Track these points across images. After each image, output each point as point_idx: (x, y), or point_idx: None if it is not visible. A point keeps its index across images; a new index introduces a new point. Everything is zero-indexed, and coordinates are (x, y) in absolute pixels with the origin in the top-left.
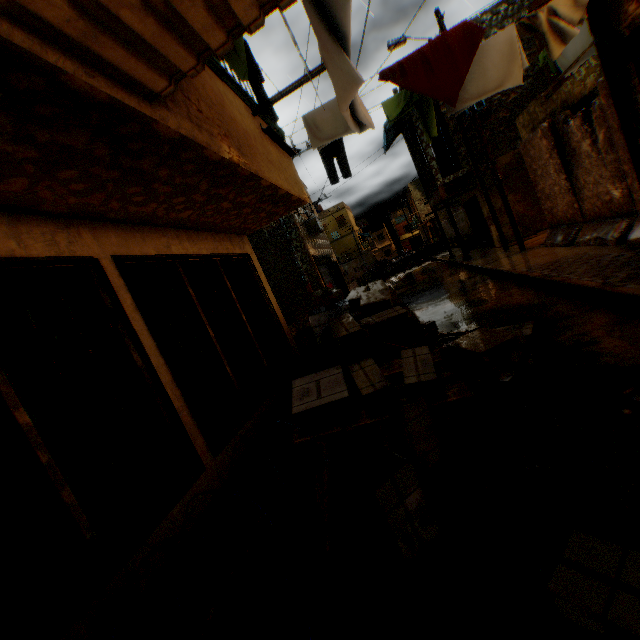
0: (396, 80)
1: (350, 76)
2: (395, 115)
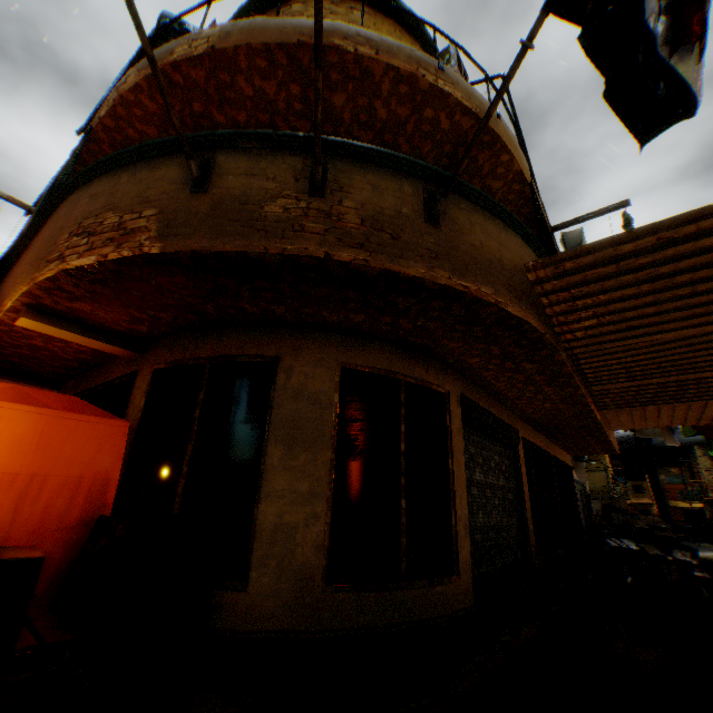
0: (691, 426)
1: (672, 441)
2: (687, 435)
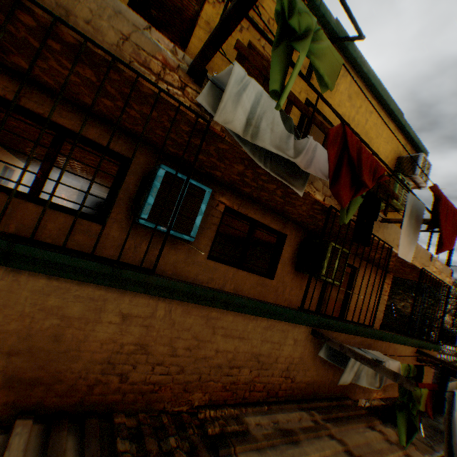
0: None
1: None
2: None
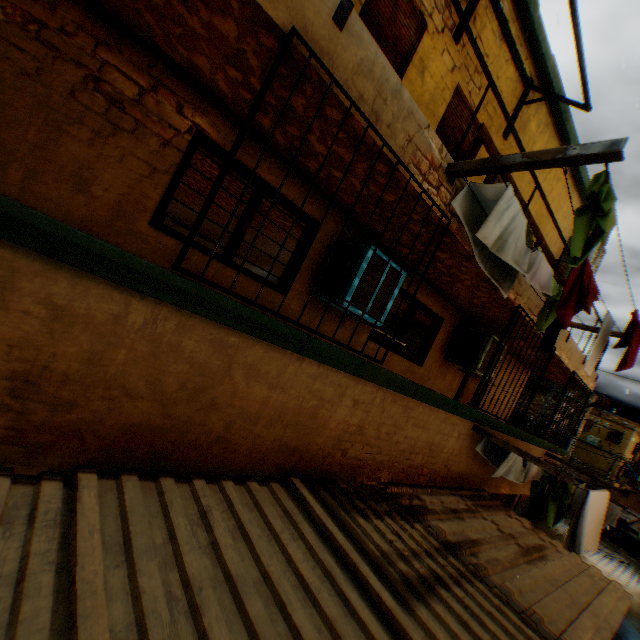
0: None
1: None
2: None
